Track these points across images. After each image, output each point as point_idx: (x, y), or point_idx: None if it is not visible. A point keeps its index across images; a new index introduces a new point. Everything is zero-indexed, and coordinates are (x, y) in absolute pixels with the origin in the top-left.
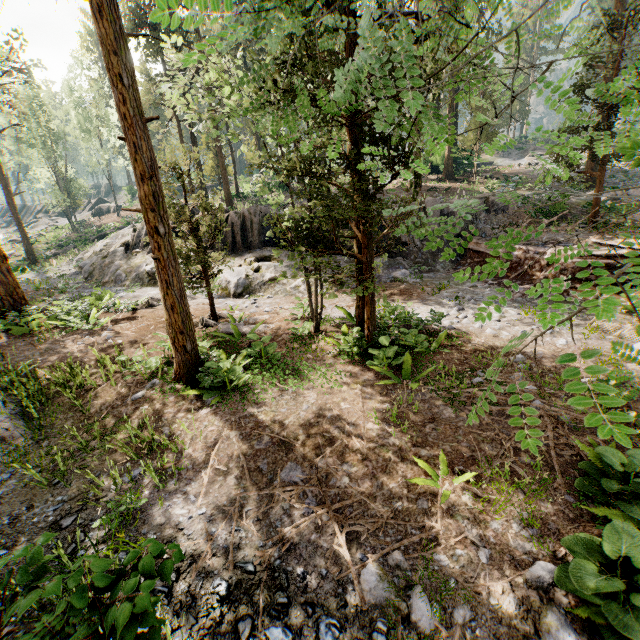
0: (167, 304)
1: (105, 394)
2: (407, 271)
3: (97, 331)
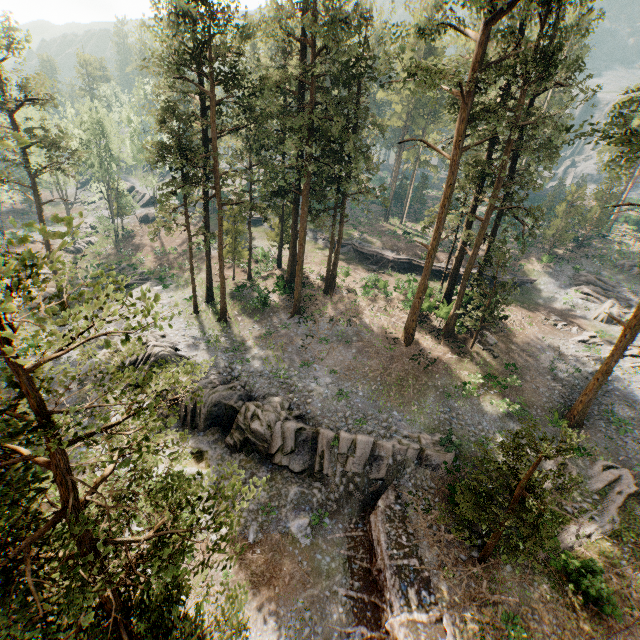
0: None
1: None
2: (307, 520)
3: None
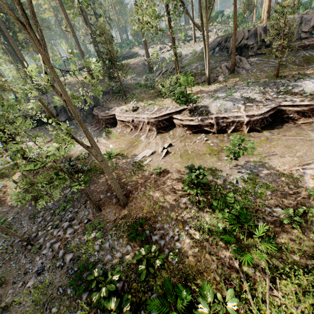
0: None
1: None
2: (73, 126)
3: None
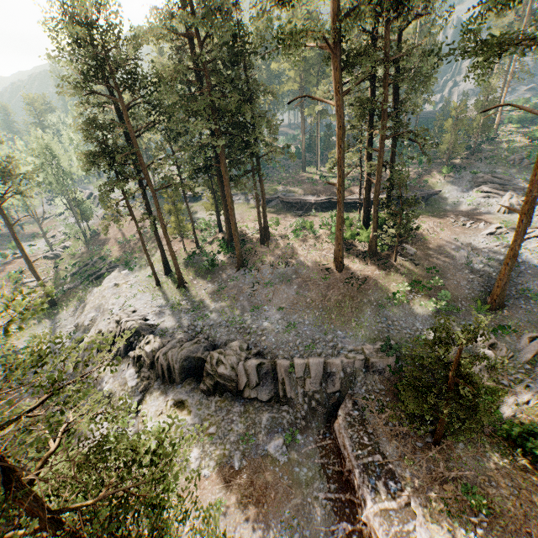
0: None
1: None
2: (281, 440)
3: None
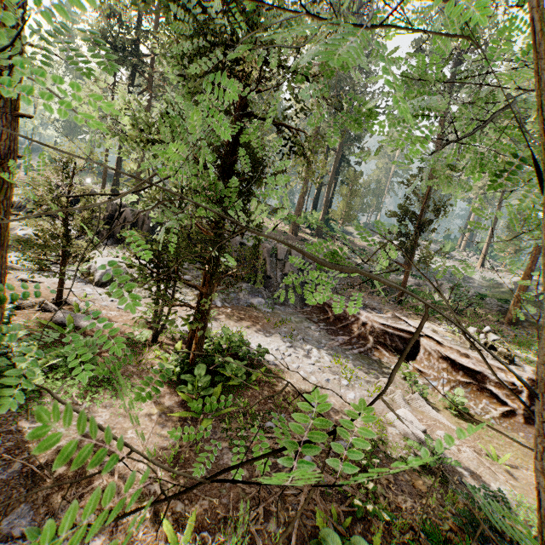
0: None
1: None
2: (263, 300)
3: None
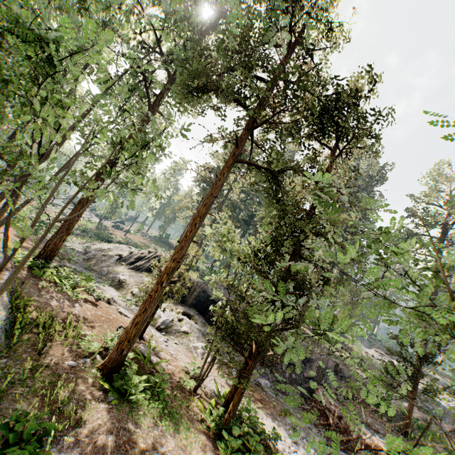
0: (136, 320)
1: (56, 349)
2: (269, 383)
3: (73, 300)
